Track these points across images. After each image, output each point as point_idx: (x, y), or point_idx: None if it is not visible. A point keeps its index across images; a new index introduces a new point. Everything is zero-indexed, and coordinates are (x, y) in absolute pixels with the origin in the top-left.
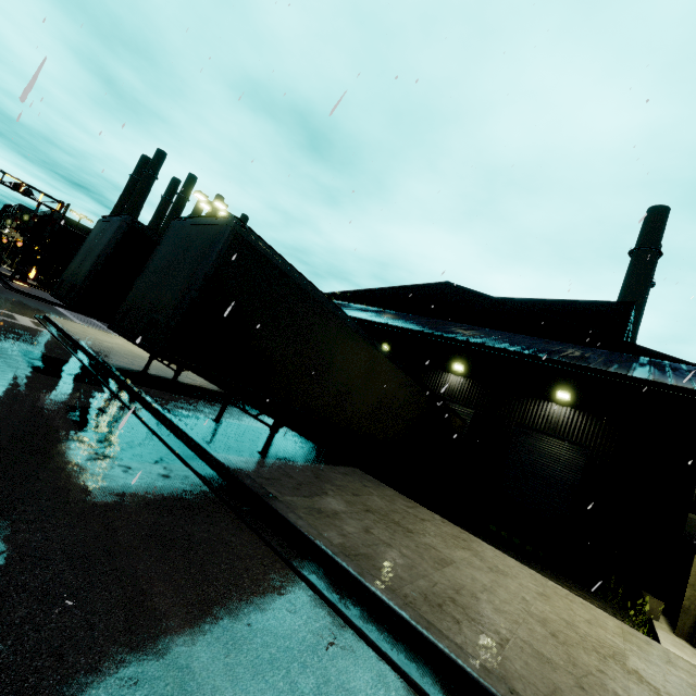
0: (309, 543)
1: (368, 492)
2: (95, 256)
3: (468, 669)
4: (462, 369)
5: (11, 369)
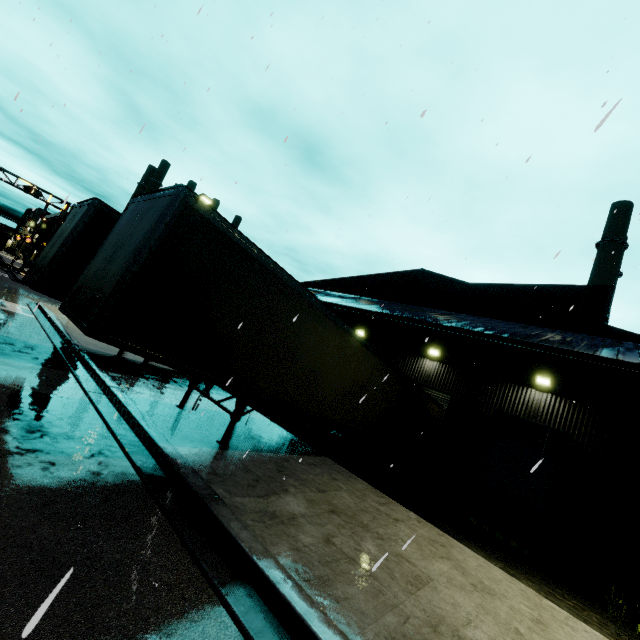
0: (250, 564)
1: (336, 486)
2: (62, 239)
3: None
4: (438, 354)
5: None
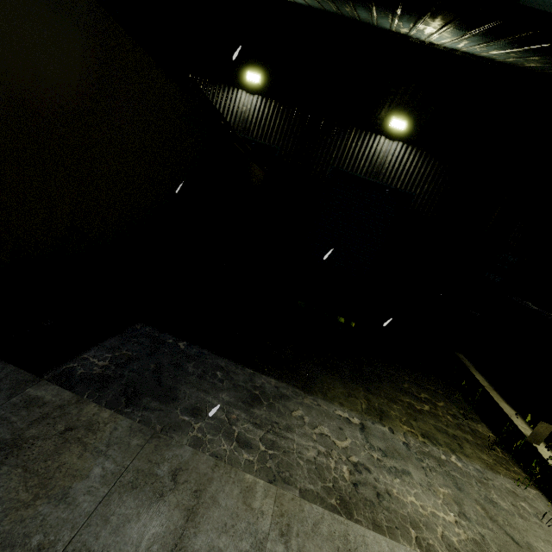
0: None
1: None
2: None
3: None
4: (260, 81)
5: None
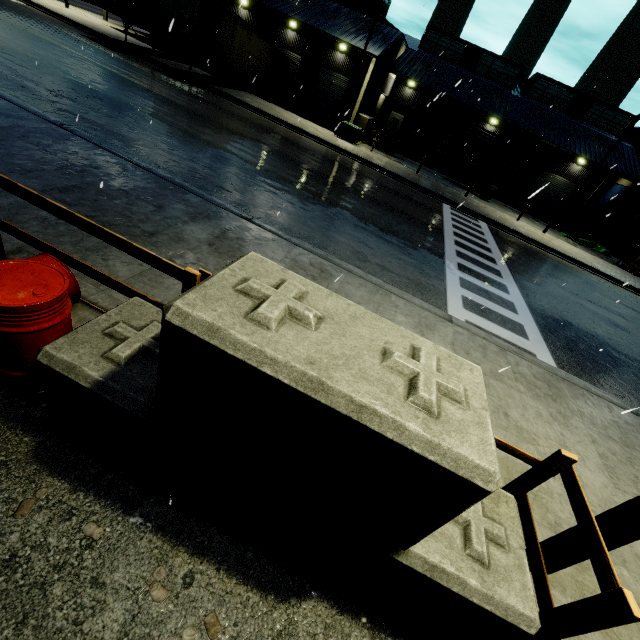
0: (248, 105)
1: (256, 99)
2: None
3: (281, 119)
4: (295, 26)
5: (111, 51)
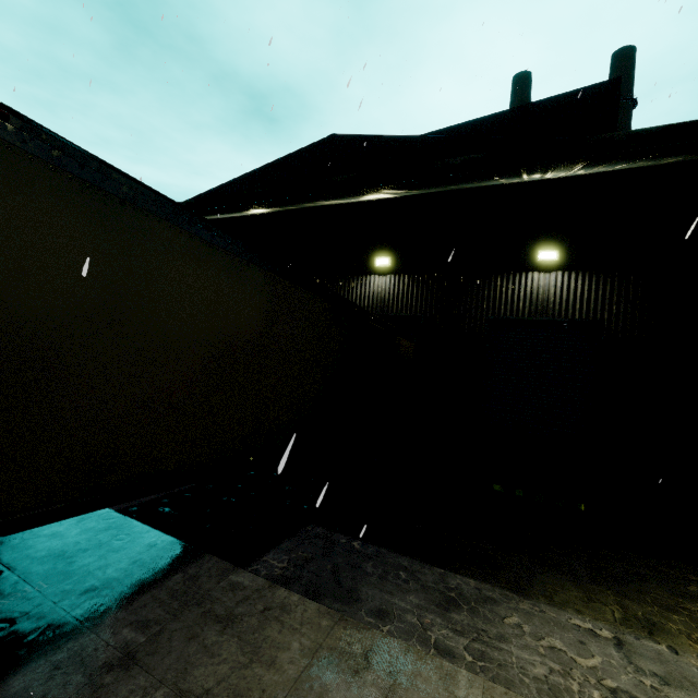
0: None
1: None
2: None
3: None
4: (389, 262)
5: None
